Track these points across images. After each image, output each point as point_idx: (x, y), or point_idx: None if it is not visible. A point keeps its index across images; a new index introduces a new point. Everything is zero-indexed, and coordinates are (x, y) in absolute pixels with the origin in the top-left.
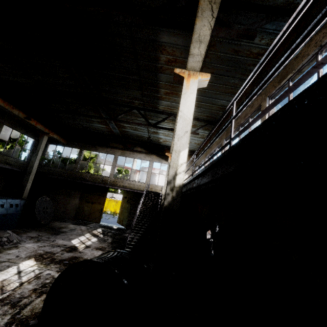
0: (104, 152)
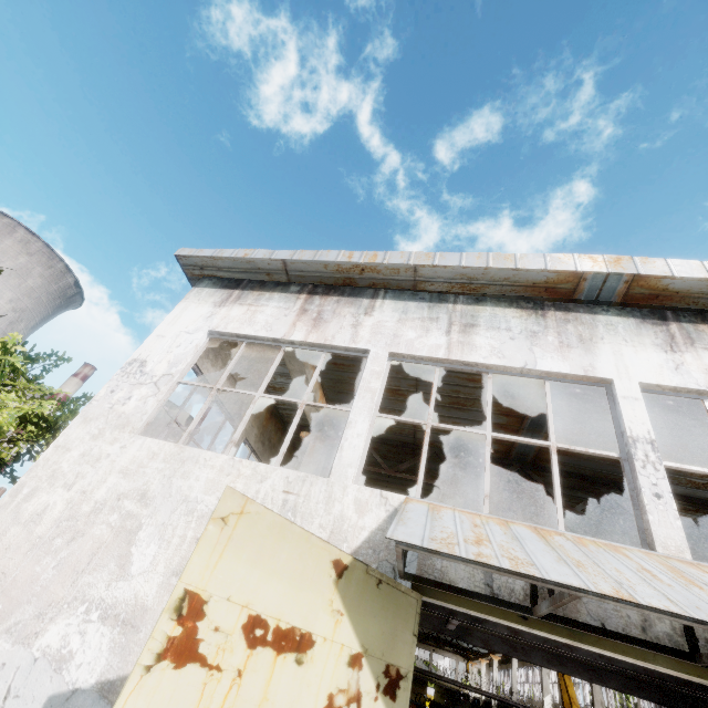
0: (422, 648)
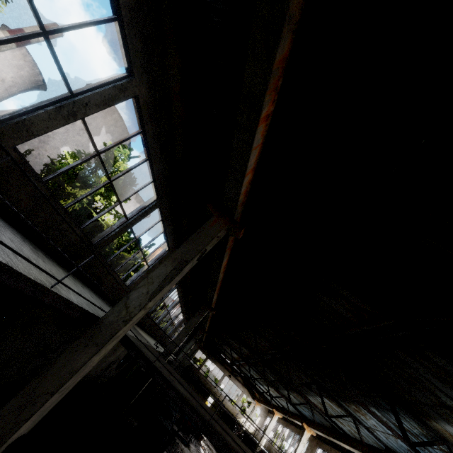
0: (219, 367)
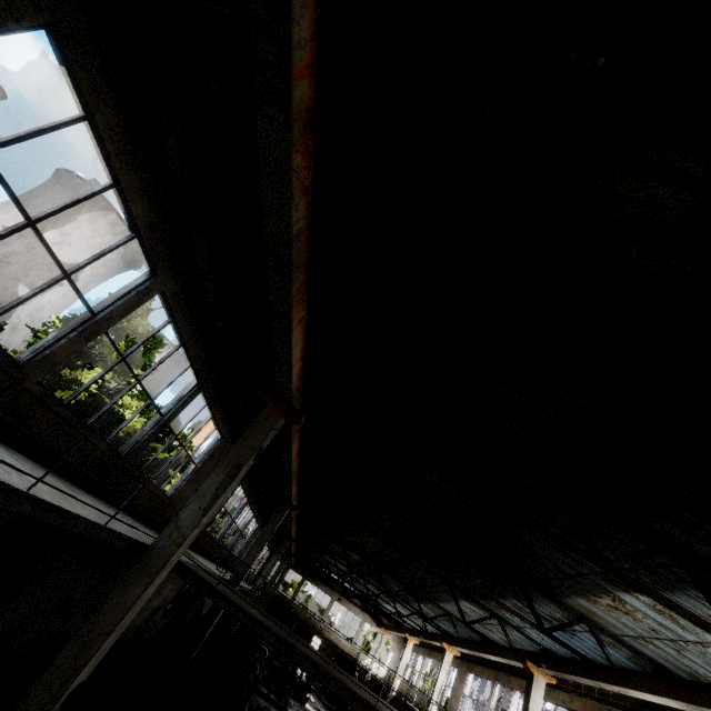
0: (323, 590)
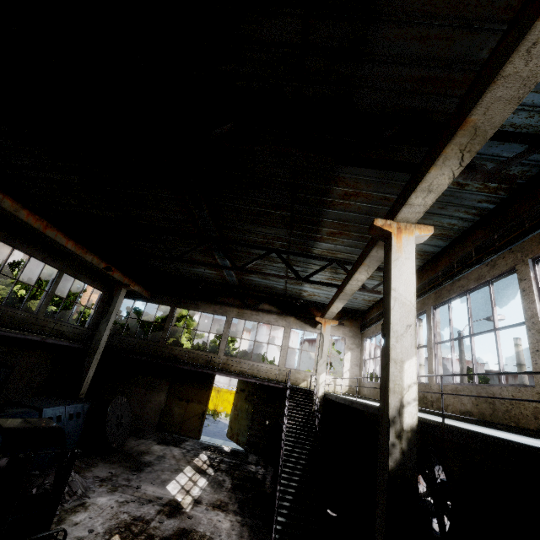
0: (210, 312)
